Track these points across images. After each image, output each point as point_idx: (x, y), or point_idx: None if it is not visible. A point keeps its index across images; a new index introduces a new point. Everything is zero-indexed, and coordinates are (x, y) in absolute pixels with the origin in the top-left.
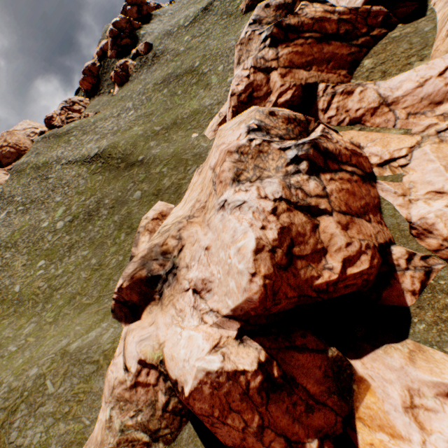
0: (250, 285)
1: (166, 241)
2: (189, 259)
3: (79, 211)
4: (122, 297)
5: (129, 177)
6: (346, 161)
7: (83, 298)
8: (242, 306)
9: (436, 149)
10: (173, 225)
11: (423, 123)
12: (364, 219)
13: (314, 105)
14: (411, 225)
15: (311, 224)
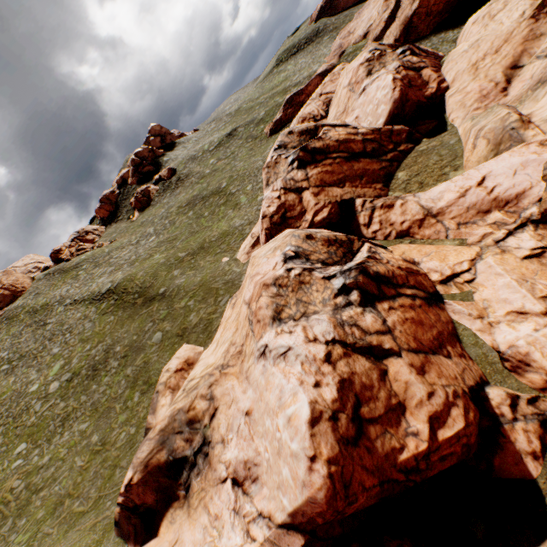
0: (311, 477)
1: (194, 403)
2: (225, 428)
3: (81, 365)
4: (131, 500)
5: (147, 315)
6: (402, 282)
7: (75, 503)
8: (303, 510)
9: (500, 260)
10: (203, 379)
11: (477, 232)
12: (441, 354)
13: (355, 220)
14: (502, 356)
15: (378, 370)
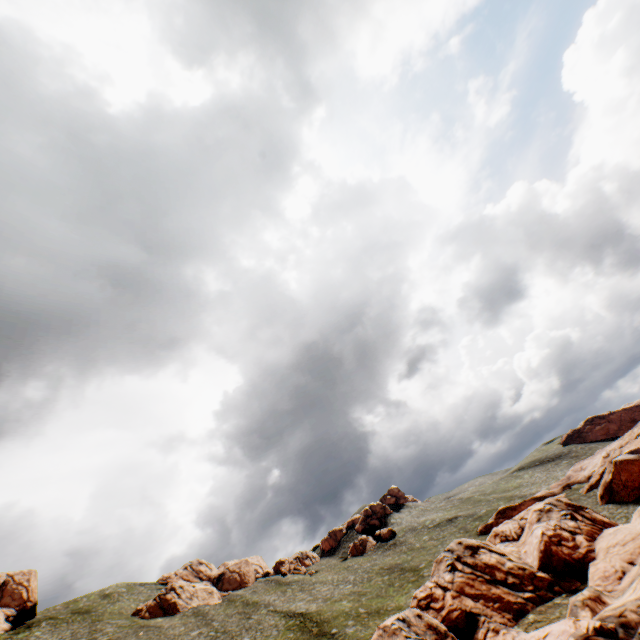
0: None
1: None
2: None
3: None
4: None
5: None
6: None
7: None
8: None
9: None
10: None
11: None
12: None
13: (475, 633)
14: None
15: None
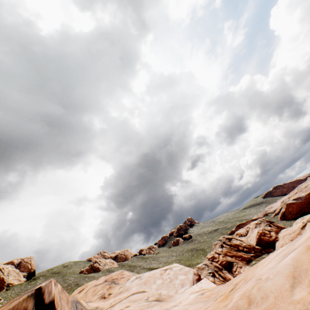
0: None
1: None
2: None
3: None
4: None
5: None
6: (227, 281)
7: None
8: None
9: None
10: None
11: None
12: None
13: (232, 268)
14: None
15: None
